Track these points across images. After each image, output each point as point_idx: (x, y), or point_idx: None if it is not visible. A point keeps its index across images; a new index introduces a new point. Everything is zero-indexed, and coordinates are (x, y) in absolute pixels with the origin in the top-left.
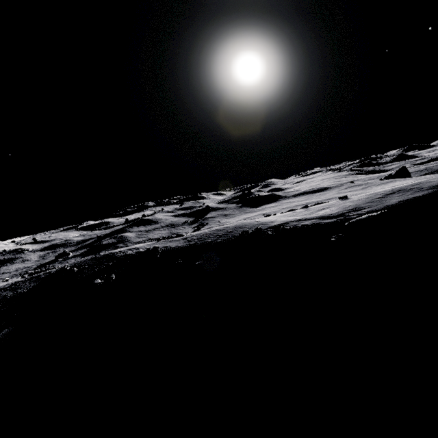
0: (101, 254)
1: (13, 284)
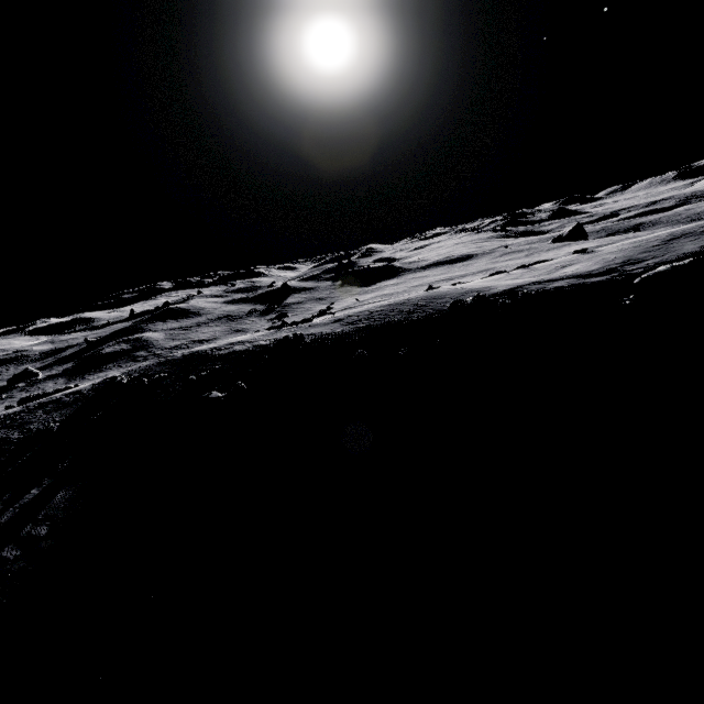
0: (177, 356)
1: (4, 418)
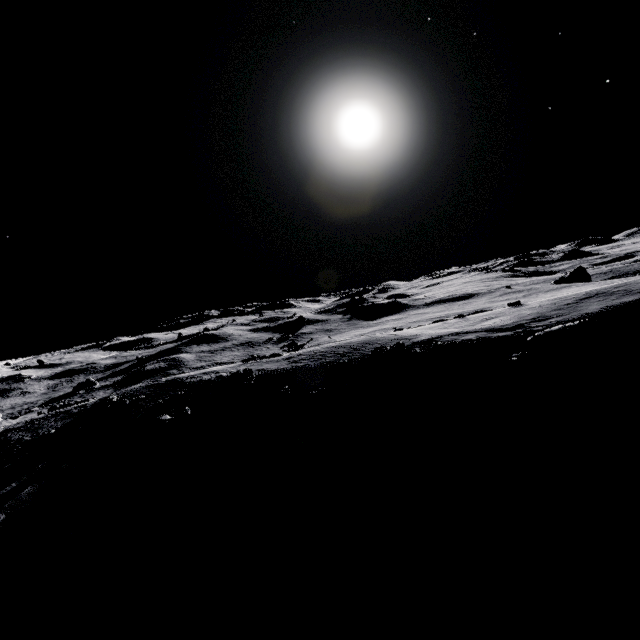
0: (162, 380)
1: (29, 422)
